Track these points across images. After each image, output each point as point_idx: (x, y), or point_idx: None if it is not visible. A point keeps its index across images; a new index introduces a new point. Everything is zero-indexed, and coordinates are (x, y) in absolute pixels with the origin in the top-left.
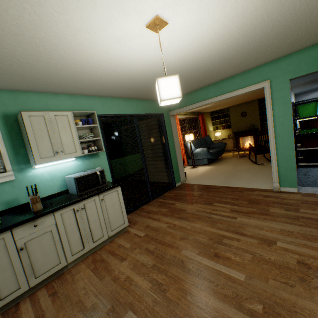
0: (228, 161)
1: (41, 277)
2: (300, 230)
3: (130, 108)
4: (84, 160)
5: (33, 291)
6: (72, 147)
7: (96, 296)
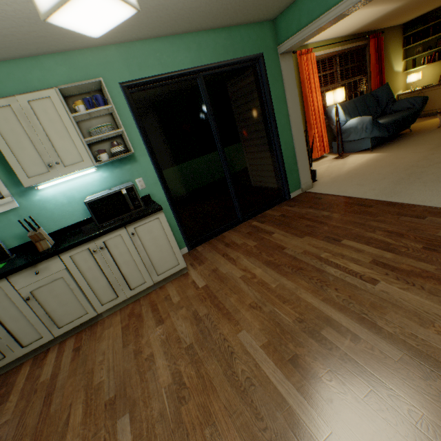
0: (421, 140)
1: (66, 327)
2: None
3: (184, 57)
4: (113, 169)
5: (65, 338)
6: (75, 153)
7: (107, 371)
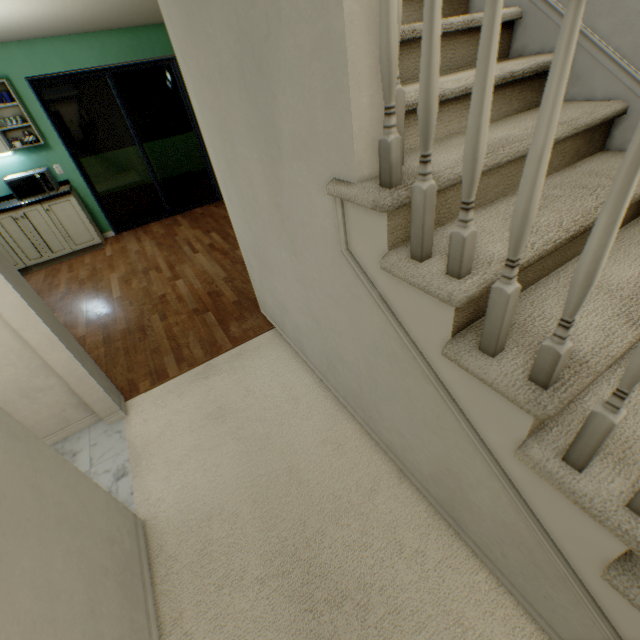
0: None
1: None
2: (214, 274)
3: (89, 56)
4: (30, 154)
5: None
6: None
7: None
